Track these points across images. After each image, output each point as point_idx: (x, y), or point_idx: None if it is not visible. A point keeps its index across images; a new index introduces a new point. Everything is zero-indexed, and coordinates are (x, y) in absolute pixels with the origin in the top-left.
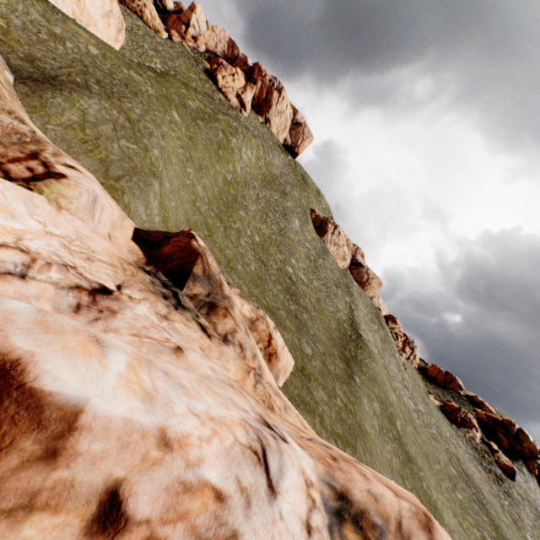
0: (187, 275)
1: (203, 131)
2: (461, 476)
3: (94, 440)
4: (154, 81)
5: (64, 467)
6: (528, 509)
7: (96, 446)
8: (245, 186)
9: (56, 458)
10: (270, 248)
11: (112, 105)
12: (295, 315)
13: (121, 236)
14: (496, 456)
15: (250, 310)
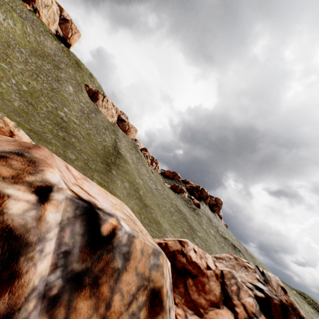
0: None
1: None
2: (177, 211)
3: None
4: None
5: None
6: (205, 217)
7: None
8: (9, 47)
9: None
10: (41, 97)
11: None
12: (64, 138)
13: None
14: (193, 201)
15: None
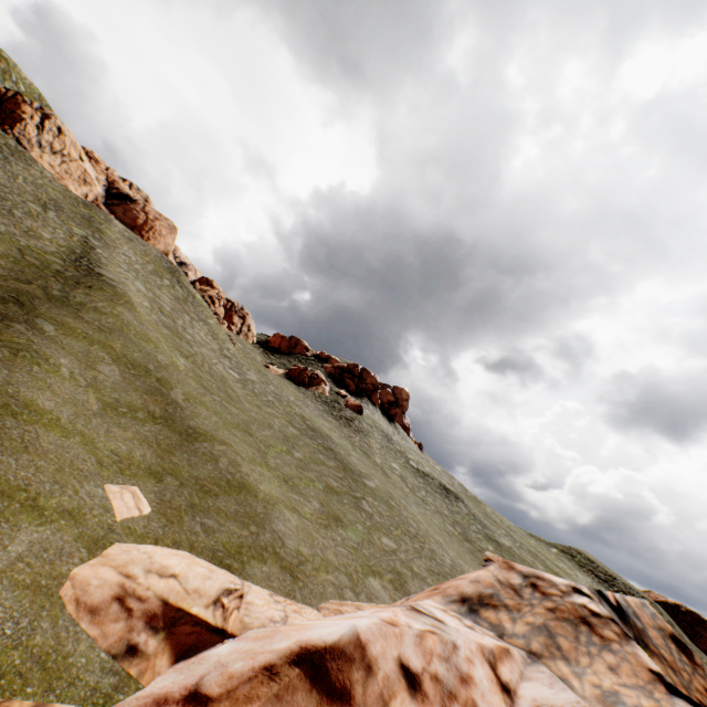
0: None
1: None
2: (307, 433)
3: None
4: None
5: None
6: (376, 436)
7: None
8: None
9: None
10: None
11: None
12: None
13: None
14: (346, 402)
15: None
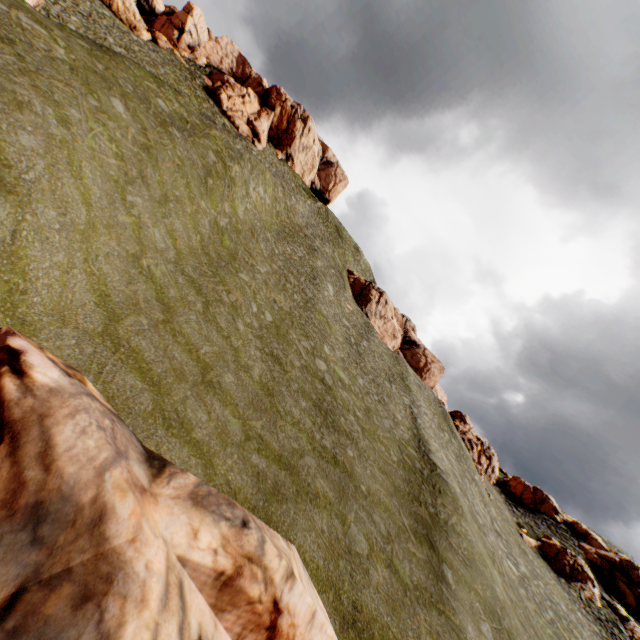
0: None
1: (180, 145)
2: None
3: None
4: (84, 51)
5: None
6: None
7: None
8: (253, 235)
9: None
10: (290, 331)
11: None
12: (334, 456)
13: None
14: (629, 630)
15: (217, 544)
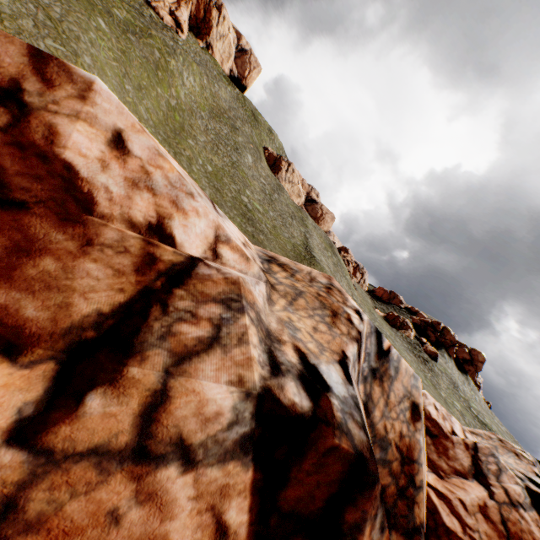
0: None
1: (137, 47)
2: None
3: (104, 102)
4: None
5: (91, 107)
6: (445, 378)
7: (105, 106)
8: (192, 115)
9: (86, 101)
10: (224, 178)
11: None
12: (252, 235)
13: None
14: (425, 347)
15: None
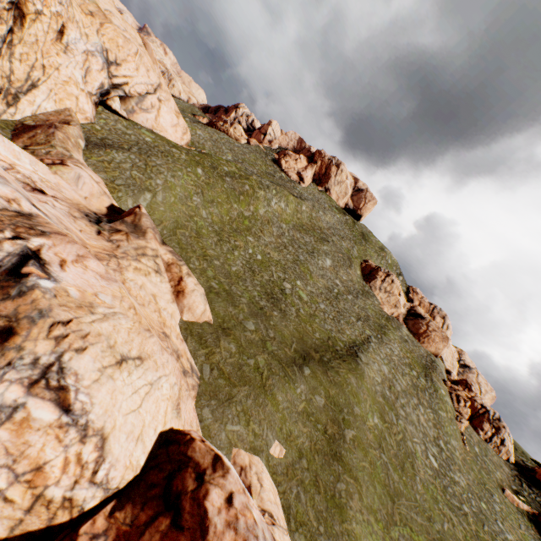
0: (120, 220)
1: (228, 183)
2: None
3: None
4: (195, 155)
5: None
6: None
7: None
8: (268, 224)
9: None
10: (272, 267)
11: (139, 157)
12: (261, 307)
13: (98, 203)
14: None
15: (170, 258)
